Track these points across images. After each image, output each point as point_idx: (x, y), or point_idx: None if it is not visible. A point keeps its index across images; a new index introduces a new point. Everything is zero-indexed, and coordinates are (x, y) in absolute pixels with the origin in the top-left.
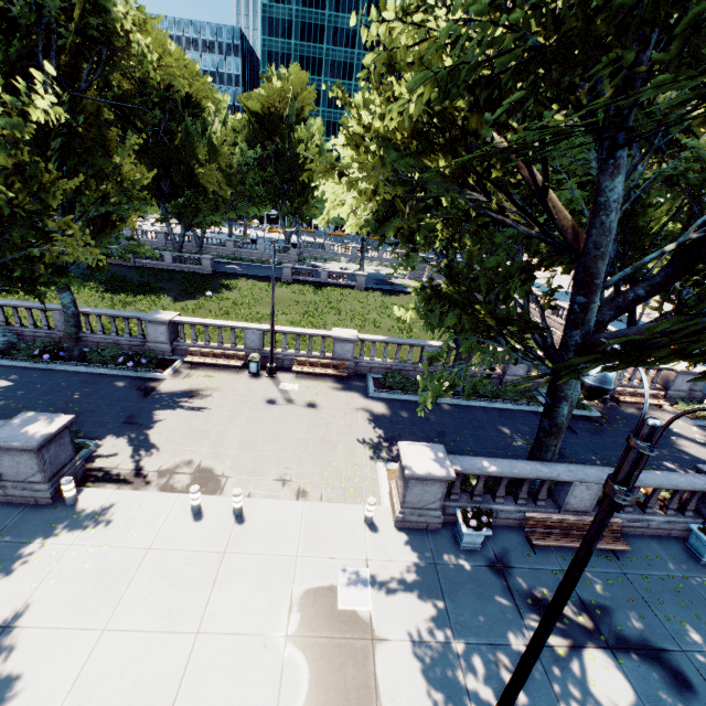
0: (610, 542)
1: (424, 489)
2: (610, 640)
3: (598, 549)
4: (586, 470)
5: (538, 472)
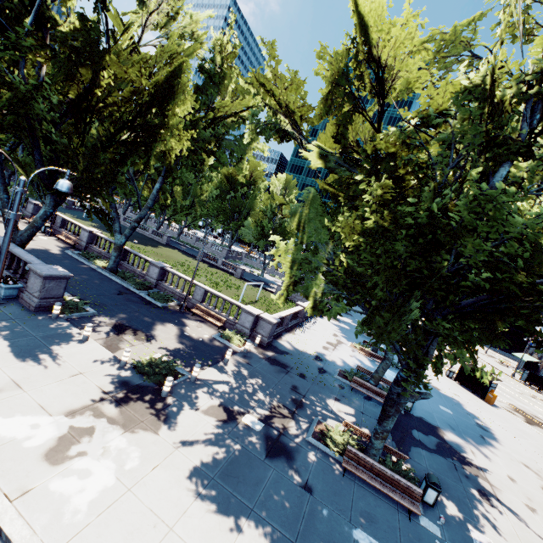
0: None
1: None
2: None
3: None
4: None
5: None
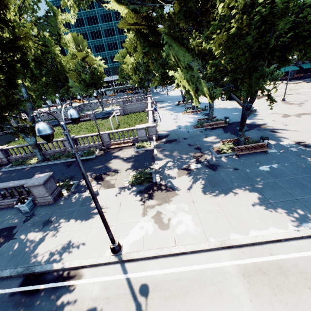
0: None
1: None
2: None
3: None
4: None
5: None
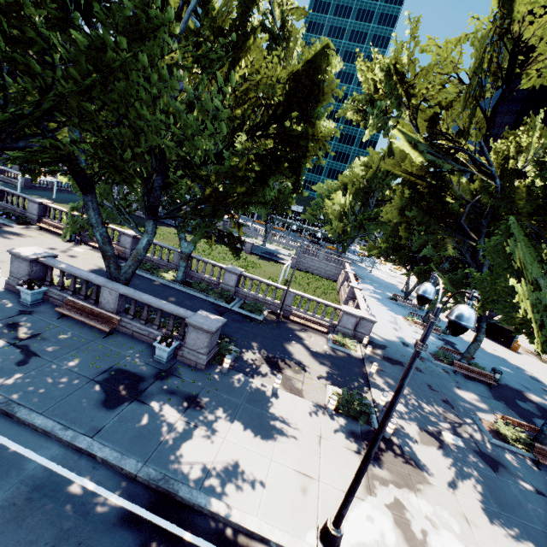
0: (102, 325)
1: (19, 265)
2: (20, 343)
3: (101, 332)
4: (118, 285)
5: (86, 275)
